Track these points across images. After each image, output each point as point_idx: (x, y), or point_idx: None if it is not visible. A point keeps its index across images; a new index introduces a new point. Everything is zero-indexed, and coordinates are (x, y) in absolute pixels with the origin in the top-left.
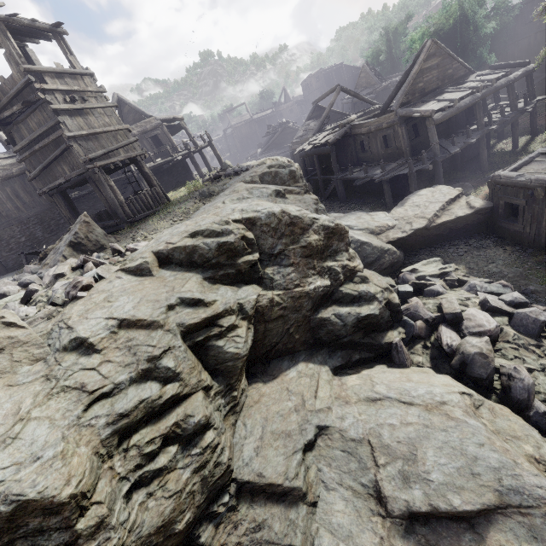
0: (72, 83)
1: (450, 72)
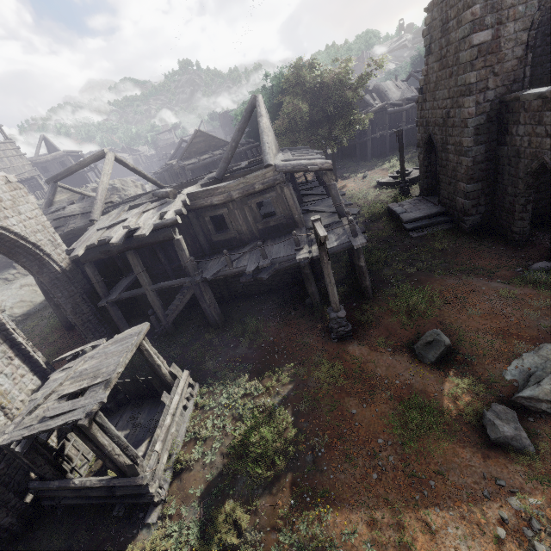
0: (4, 147)
1: (214, 143)
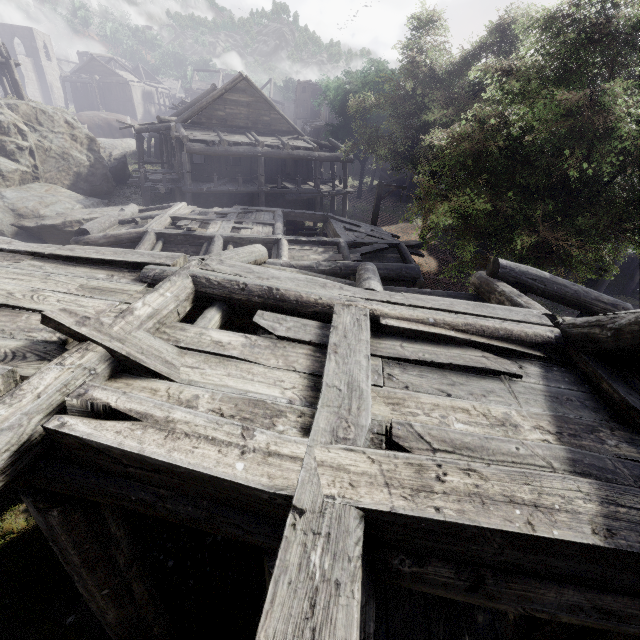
0: None
1: (268, 119)
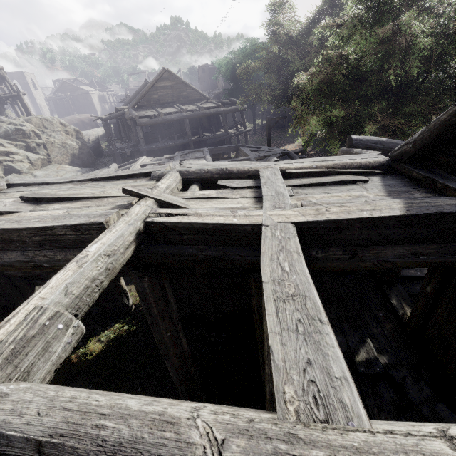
0: None
1: (186, 94)
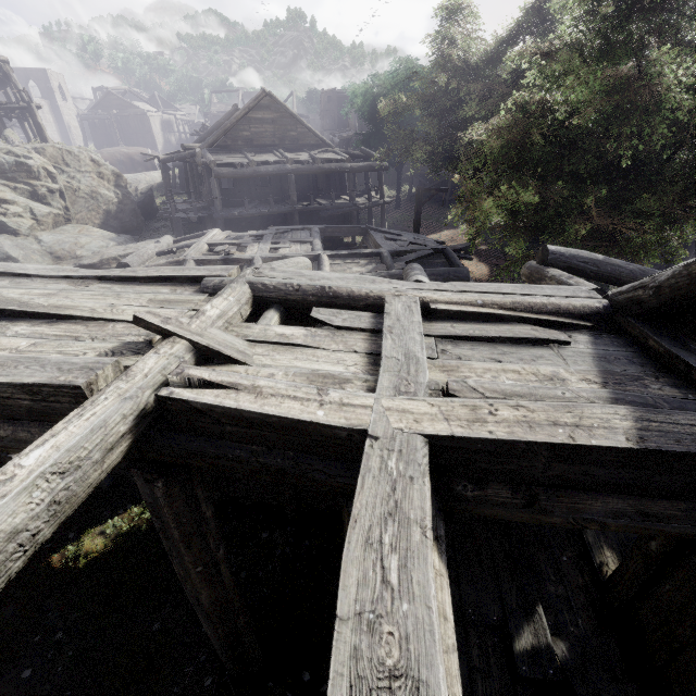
0: None
1: (295, 134)
